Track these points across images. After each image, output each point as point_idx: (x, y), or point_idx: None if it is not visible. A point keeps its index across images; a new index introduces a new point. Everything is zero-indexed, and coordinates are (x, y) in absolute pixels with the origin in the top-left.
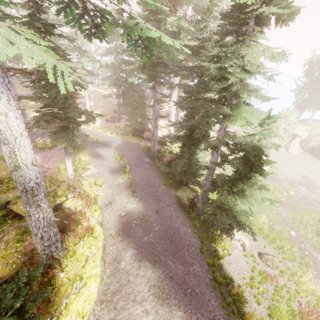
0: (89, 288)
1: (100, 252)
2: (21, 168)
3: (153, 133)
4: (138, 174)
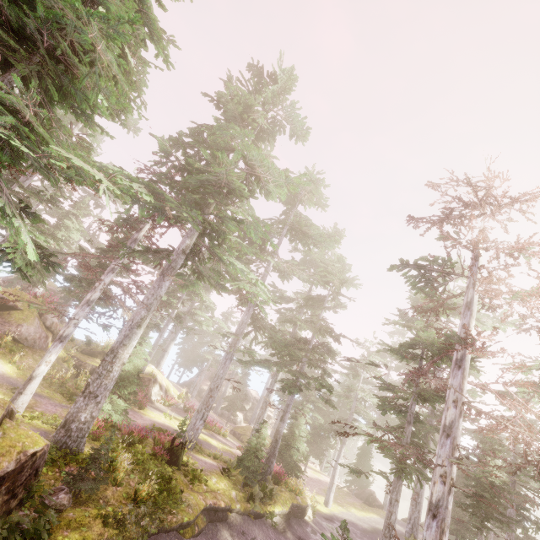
0: None
1: None
2: None
3: None
4: None
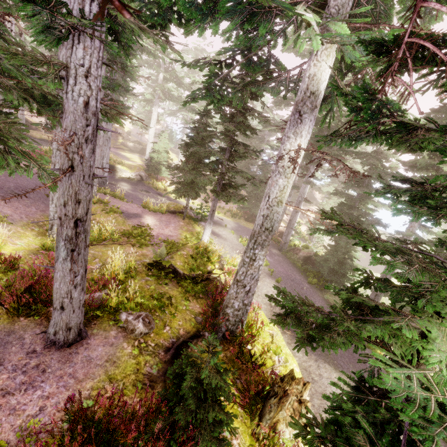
0: (292, 365)
1: (280, 333)
2: (280, 204)
3: (290, 219)
4: (272, 264)
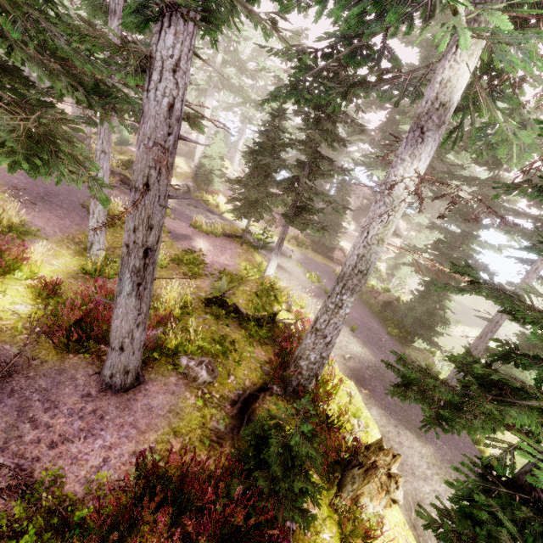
0: (373, 431)
1: (358, 392)
2: (381, 243)
3: None
4: None
